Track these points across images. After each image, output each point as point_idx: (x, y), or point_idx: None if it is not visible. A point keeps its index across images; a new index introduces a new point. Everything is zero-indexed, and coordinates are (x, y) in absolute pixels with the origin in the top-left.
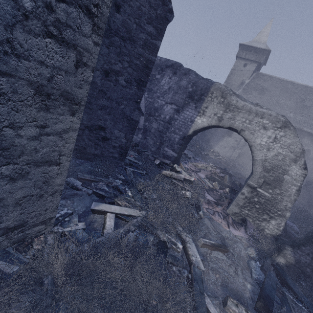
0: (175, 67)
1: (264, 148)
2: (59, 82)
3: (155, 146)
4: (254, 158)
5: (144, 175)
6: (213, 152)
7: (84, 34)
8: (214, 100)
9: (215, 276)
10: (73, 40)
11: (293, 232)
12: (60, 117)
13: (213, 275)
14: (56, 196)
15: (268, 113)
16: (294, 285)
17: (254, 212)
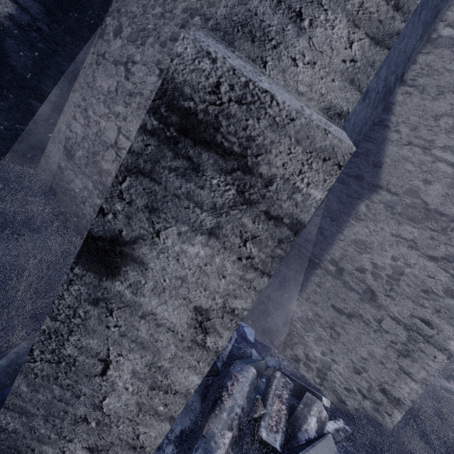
0: None
1: None
2: None
3: None
4: None
5: None
6: None
7: None
8: None
9: None
10: None
11: None
12: None
13: None
14: None
15: None
16: None
17: None
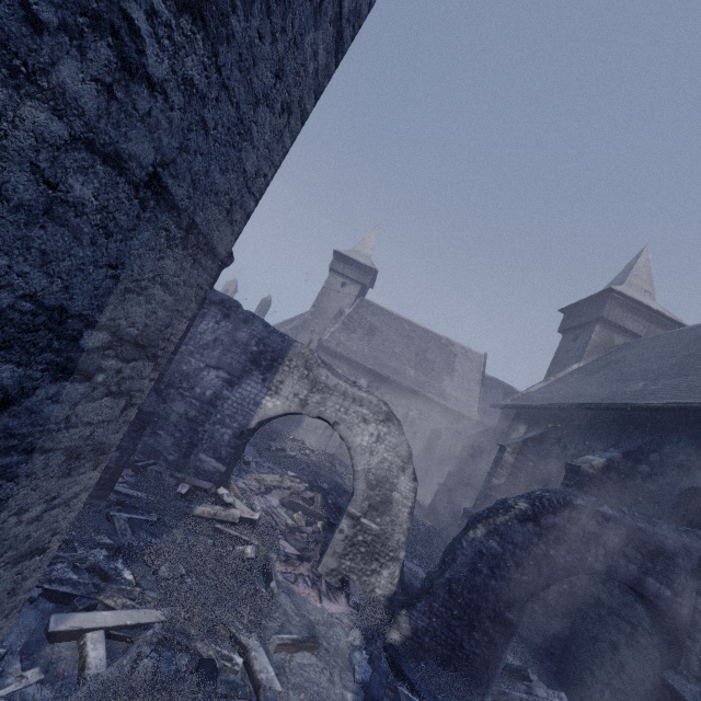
0: (228, 306)
1: (367, 452)
2: (97, 436)
3: (178, 452)
4: (354, 468)
5: (153, 524)
6: (295, 441)
7: (143, 377)
8: (294, 371)
9: (300, 697)
10: (129, 387)
11: (418, 582)
12: (80, 477)
13: (296, 696)
14: (12, 616)
15: (368, 399)
16: (411, 671)
17: (359, 560)
